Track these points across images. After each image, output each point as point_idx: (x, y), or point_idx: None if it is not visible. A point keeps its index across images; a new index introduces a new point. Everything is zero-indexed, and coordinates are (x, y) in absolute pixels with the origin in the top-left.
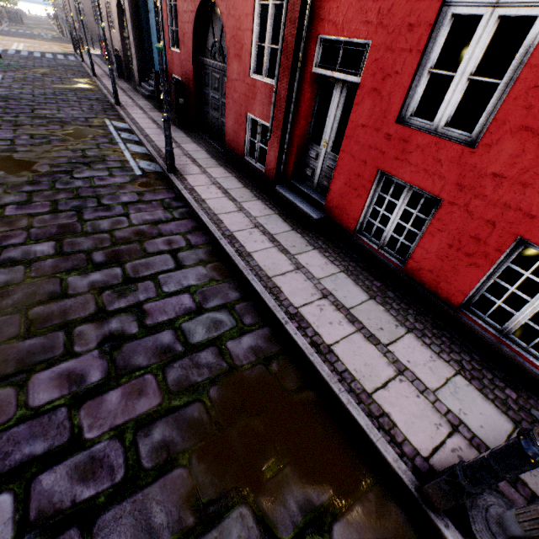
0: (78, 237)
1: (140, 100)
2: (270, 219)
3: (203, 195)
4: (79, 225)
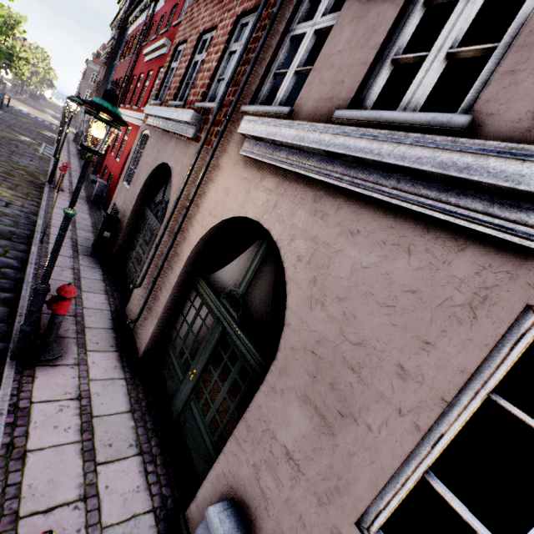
0: (3, 146)
1: (73, 149)
2: (78, 175)
3: (59, 164)
4: (5, 145)
